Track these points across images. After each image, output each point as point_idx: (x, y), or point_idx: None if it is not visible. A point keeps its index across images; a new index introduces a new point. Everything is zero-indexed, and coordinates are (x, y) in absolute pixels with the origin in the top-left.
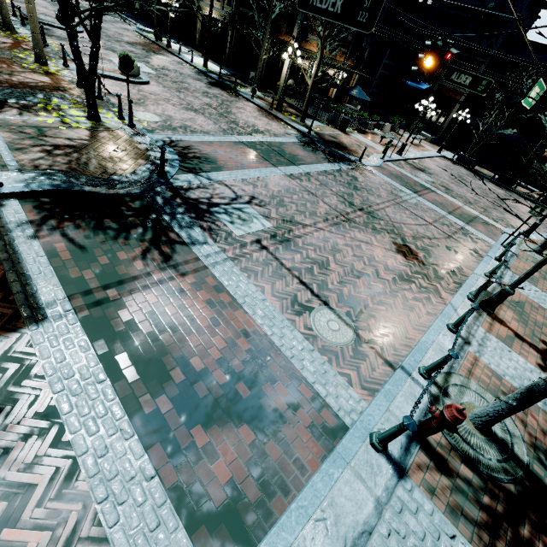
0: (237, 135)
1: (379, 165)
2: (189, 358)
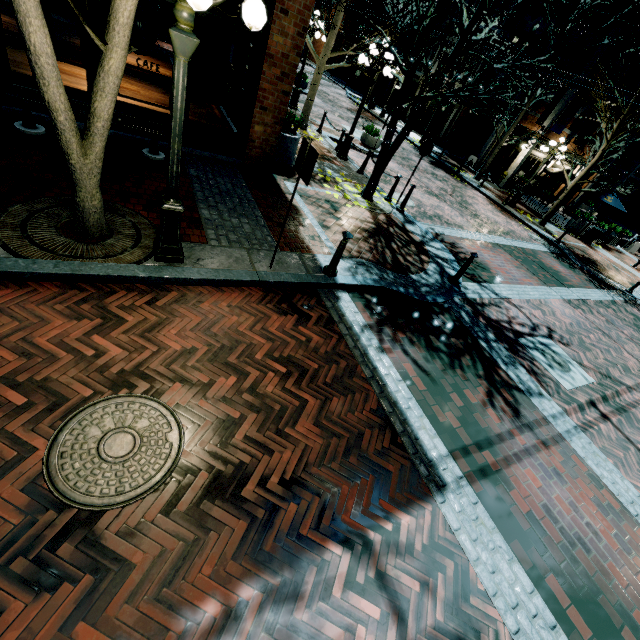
0: (488, 234)
1: None
2: (630, 611)
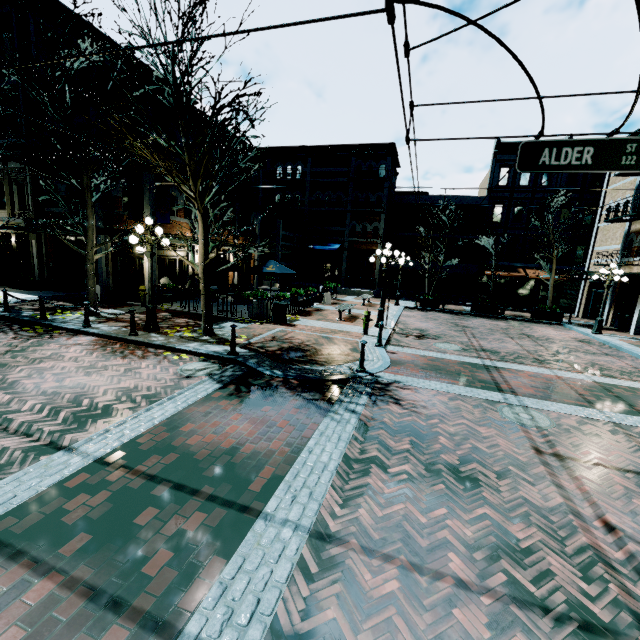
0: None
1: (389, 359)
2: None
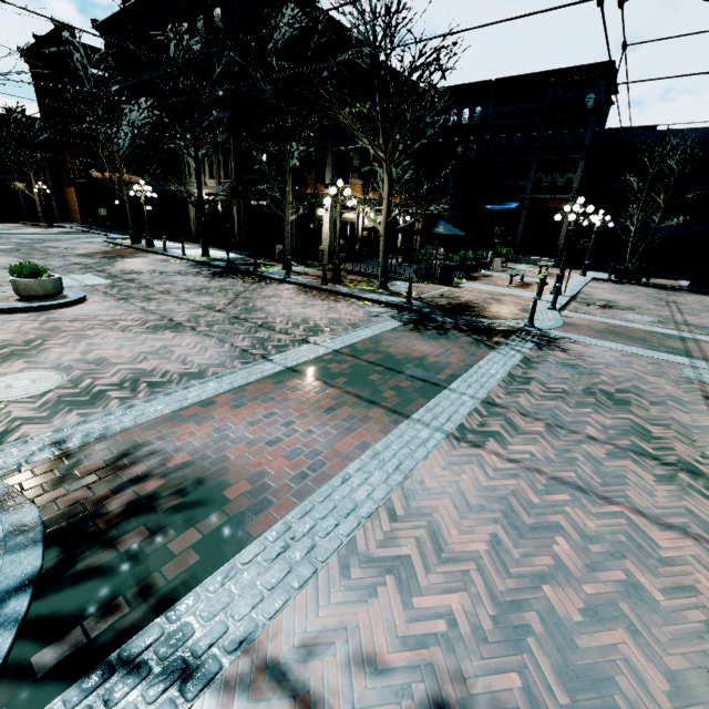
0: (275, 354)
1: (562, 321)
2: None
